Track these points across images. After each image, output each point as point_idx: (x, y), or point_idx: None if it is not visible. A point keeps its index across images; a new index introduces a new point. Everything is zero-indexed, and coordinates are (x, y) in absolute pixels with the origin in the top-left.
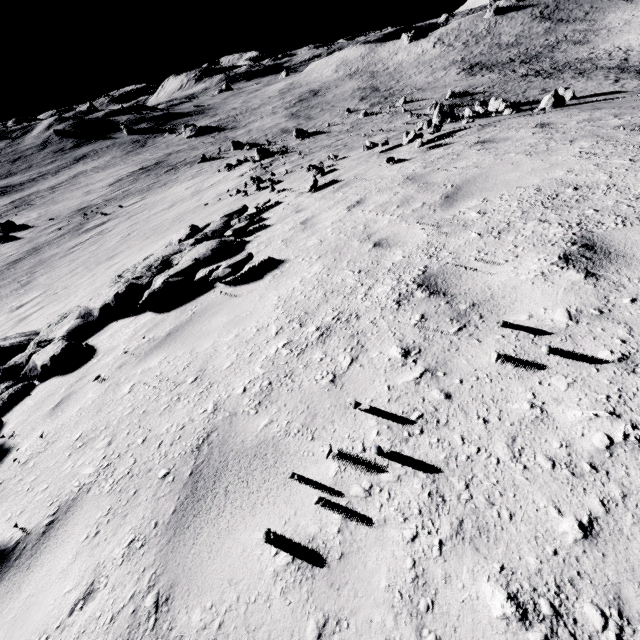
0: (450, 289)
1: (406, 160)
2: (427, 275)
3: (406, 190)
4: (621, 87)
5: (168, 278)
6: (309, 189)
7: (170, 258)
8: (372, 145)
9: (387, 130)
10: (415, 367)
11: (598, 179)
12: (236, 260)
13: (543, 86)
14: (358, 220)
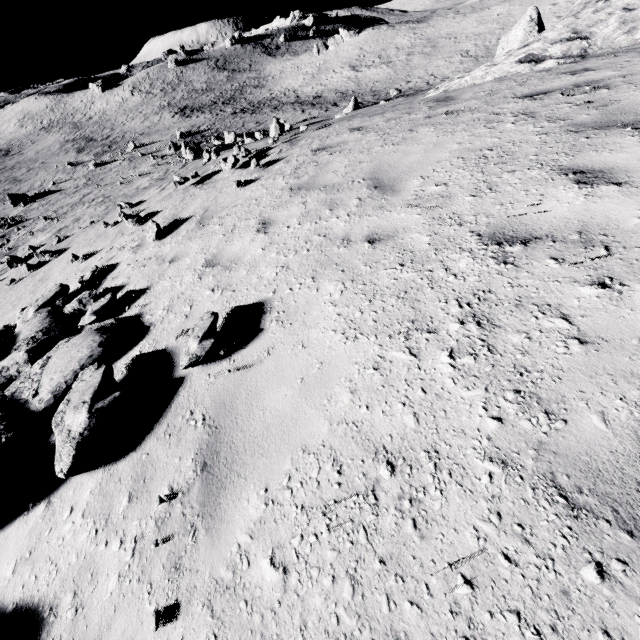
0: (535, 233)
1: (255, 180)
2: (488, 235)
3: (313, 197)
4: (310, 115)
5: (91, 406)
6: (155, 237)
7: (6, 394)
8: (183, 179)
9: (141, 174)
10: (633, 288)
11: (493, 141)
12: (205, 327)
13: (255, 120)
14: (300, 234)
